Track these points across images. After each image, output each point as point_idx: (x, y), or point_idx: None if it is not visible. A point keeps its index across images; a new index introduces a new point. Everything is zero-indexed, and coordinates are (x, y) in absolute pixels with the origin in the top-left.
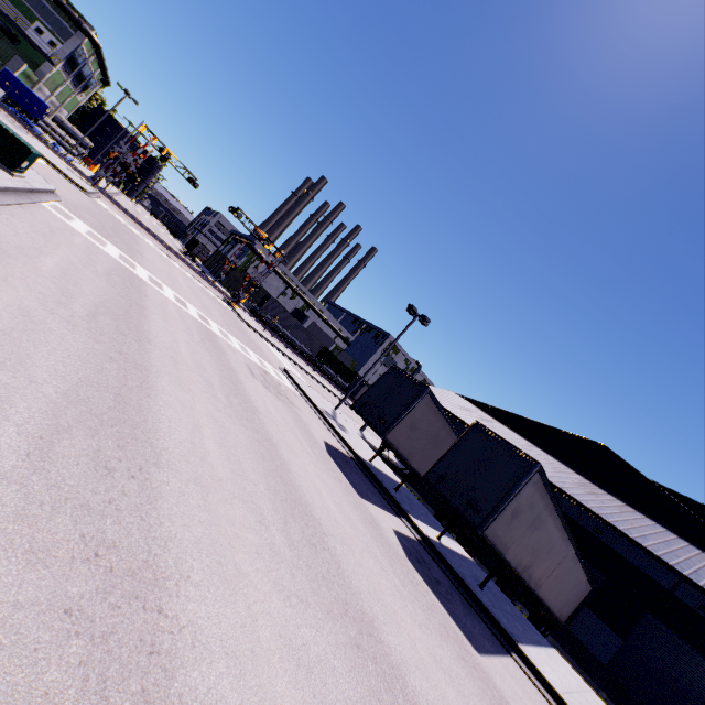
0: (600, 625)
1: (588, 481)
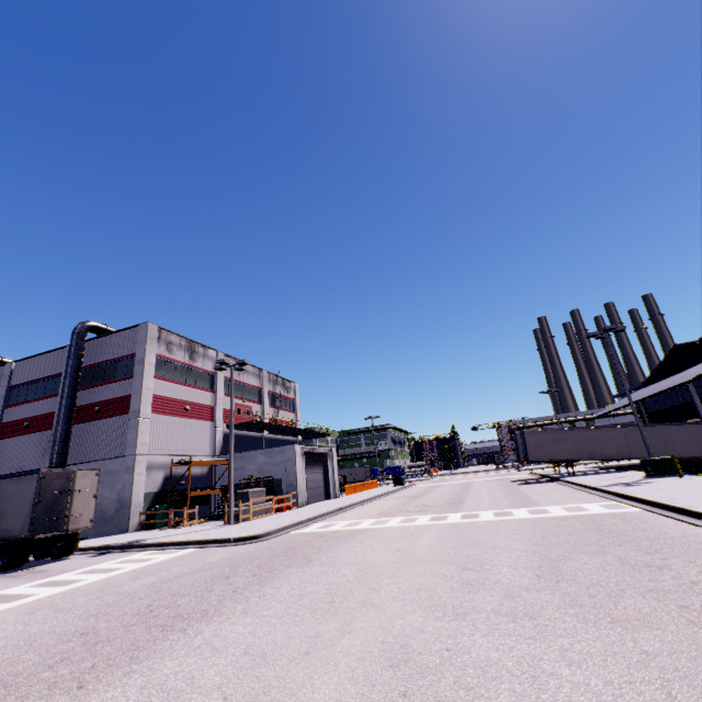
0: None
1: (677, 374)
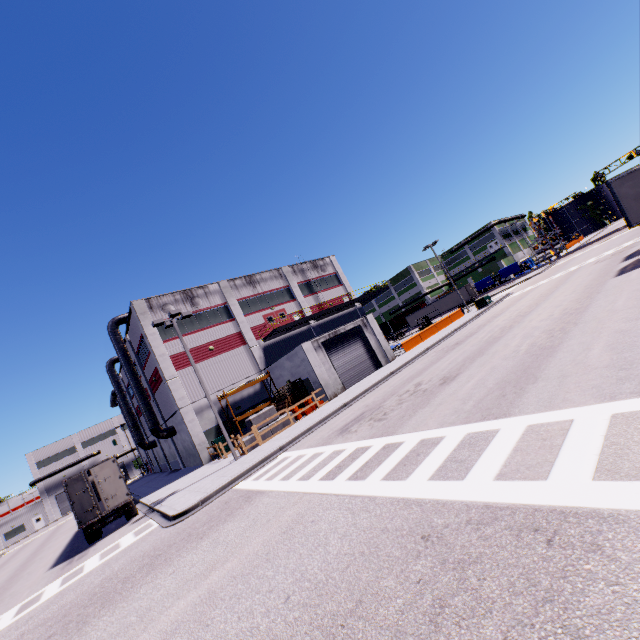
0: None
1: None
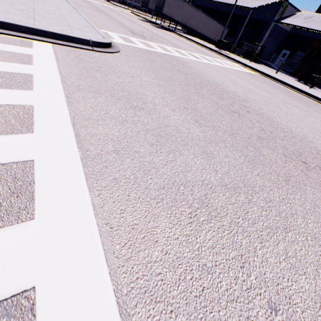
0: (229, 38)
1: None
